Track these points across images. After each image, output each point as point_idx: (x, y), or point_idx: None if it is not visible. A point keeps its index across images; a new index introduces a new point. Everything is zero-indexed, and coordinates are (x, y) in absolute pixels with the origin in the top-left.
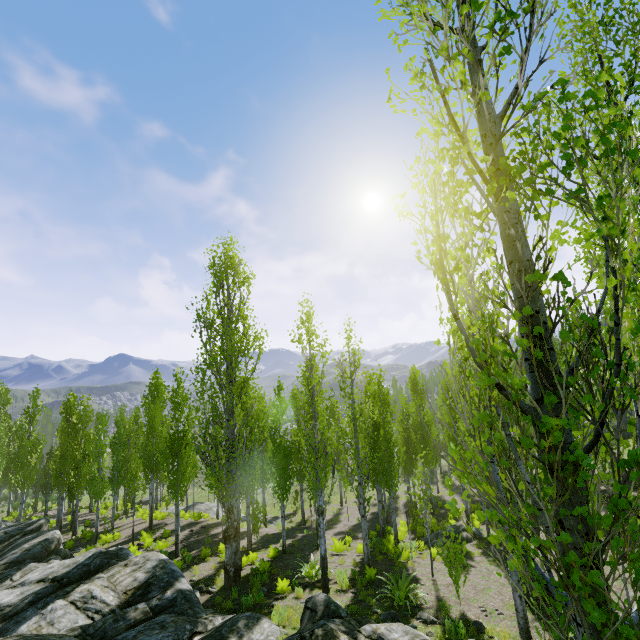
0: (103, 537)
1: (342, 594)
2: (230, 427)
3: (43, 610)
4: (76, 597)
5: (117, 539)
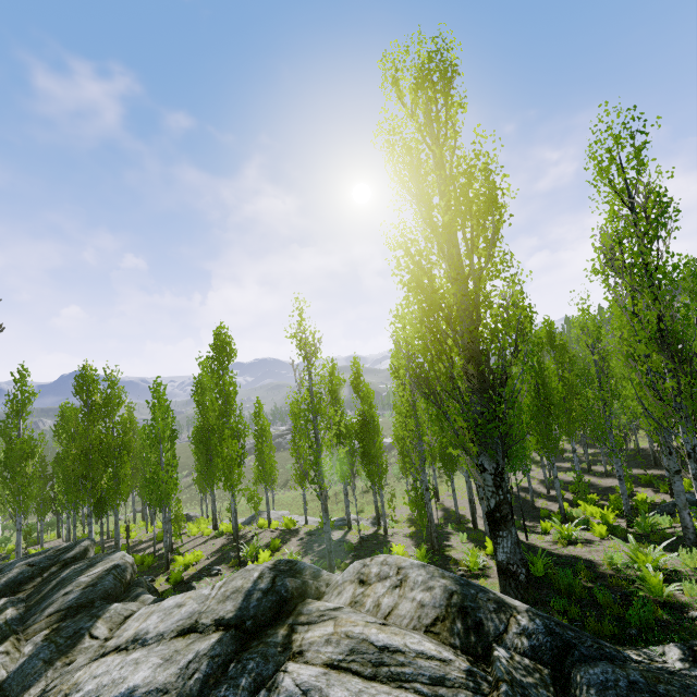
0: (179, 559)
1: None
2: (475, 340)
3: (276, 693)
4: (331, 654)
5: (198, 560)
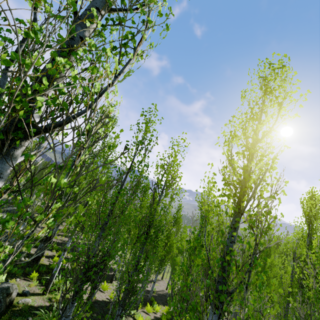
0: None
1: (46, 300)
2: None
3: None
4: None
5: None
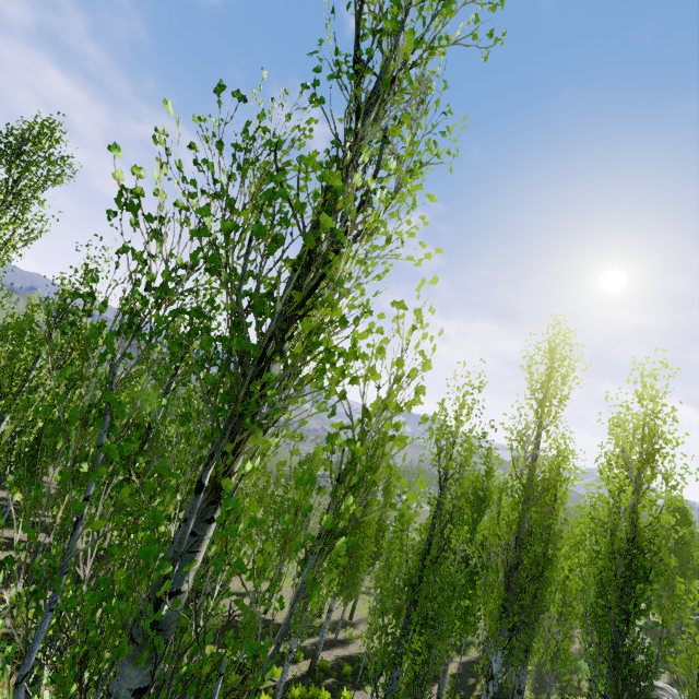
0: None
1: None
2: None
3: None
4: None
5: None
